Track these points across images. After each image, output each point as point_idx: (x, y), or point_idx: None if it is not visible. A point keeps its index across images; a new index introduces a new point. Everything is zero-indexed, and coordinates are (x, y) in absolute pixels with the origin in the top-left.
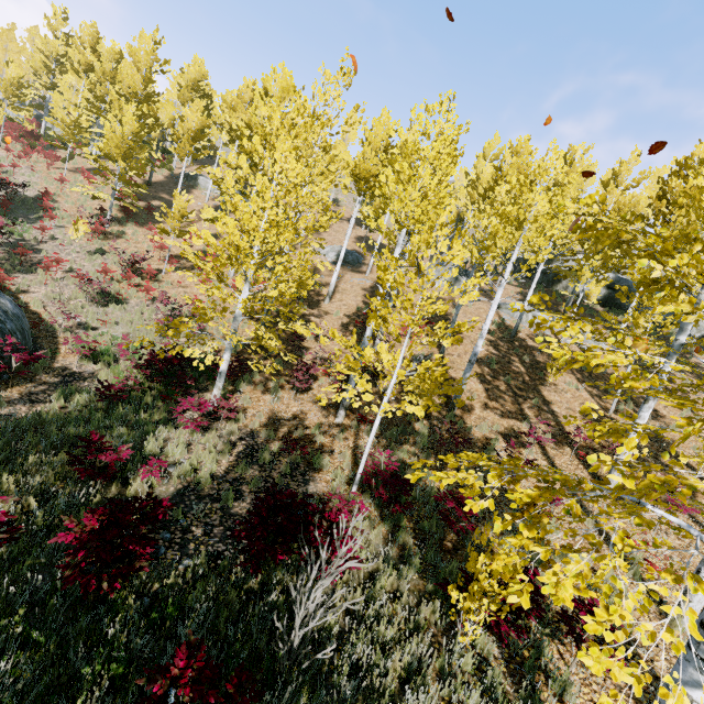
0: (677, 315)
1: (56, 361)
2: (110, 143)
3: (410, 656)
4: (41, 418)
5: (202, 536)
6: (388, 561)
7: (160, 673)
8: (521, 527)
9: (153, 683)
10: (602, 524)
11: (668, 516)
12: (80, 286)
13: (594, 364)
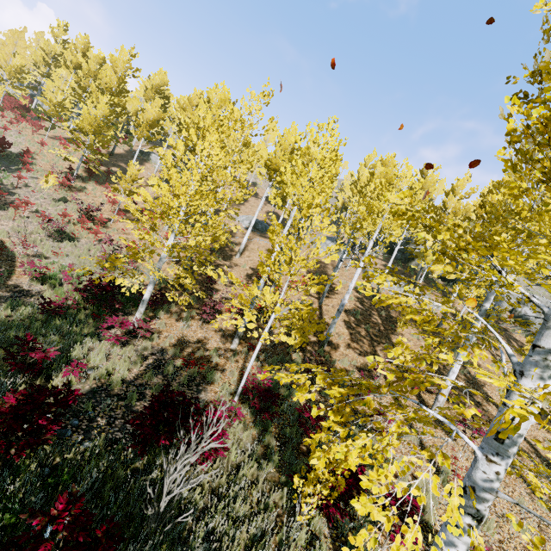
0: (462, 280)
1: (10, 279)
2: (85, 121)
3: (256, 529)
4: None
5: (105, 425)
6: (253, 456)
7: (41, 513)
8: (330, 413)
9: (34, 518)
10: (424, 441)
11: (436, 415)
12: (42, 224)
13: (391, 302)
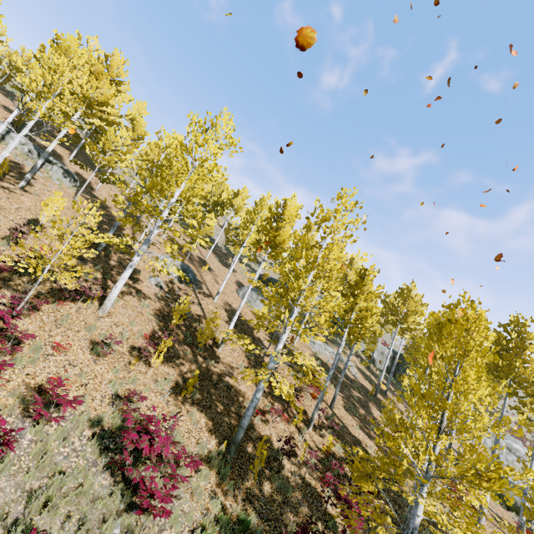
0: None
1: None
2: None
3: None
4: None
5: None
6: None
7: None
8: None
9: None
10: None
11: None
12: None
13: None
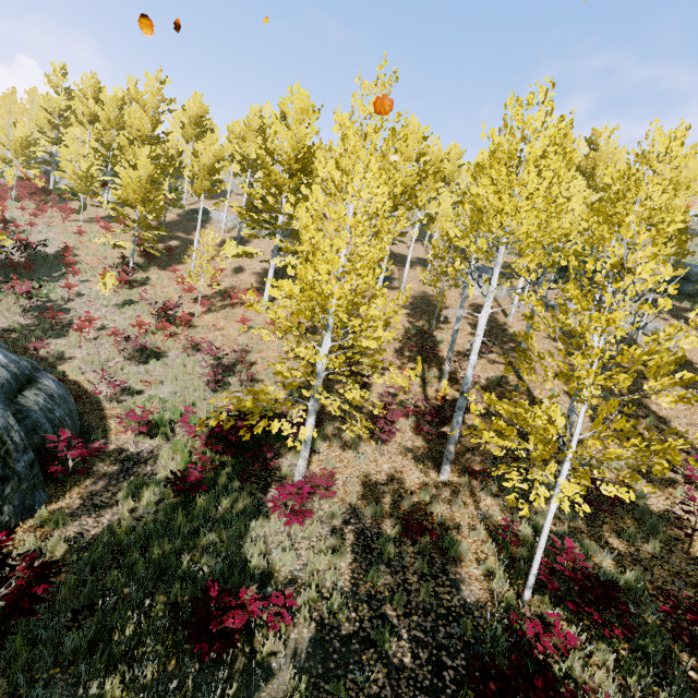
0: None
1: (109, 441)
2: (128, 189)
3: None
4: (116, 538)
5: None
6: None
7: None
8: None
9: None
10: None
11: None
12: (119, 346)
13: None
